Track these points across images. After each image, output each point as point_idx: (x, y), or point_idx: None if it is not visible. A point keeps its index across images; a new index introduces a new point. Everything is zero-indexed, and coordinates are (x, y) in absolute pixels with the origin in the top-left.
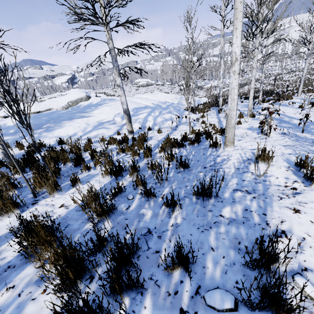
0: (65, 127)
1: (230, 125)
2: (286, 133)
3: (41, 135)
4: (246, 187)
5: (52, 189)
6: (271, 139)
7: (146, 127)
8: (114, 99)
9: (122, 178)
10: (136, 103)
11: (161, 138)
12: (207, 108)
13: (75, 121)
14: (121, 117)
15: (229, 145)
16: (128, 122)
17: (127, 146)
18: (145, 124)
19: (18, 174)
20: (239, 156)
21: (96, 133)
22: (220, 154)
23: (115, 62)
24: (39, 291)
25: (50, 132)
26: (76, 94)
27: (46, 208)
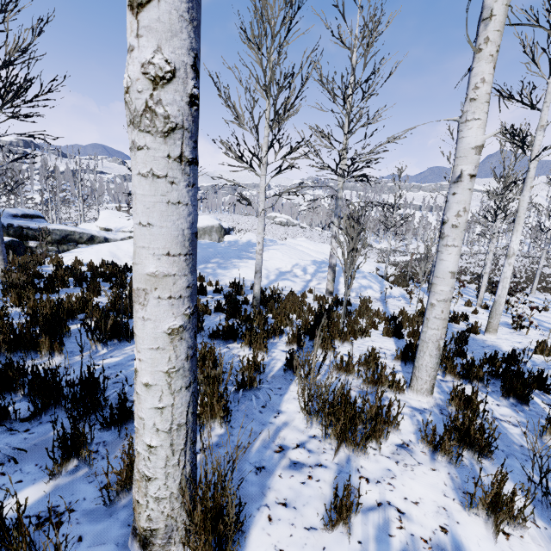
0: (242, 268)
1: (498, 312)
2: (545, 335)
3: (217, 271)
4: (541, 365)
5: (361, 333)
6: (531, 337)
7: (339, 291)
8: (275, 241)
9: (403, 339)
10: (307, 254)
11: (380, 309)
12: (407, 282)
13: (251, 263)
14: (302, 269)
15: (492, 332)
16: (332, 280)
17: (368, 310)
18: (337, 286)
19: (271, 314)
20: (509, 345)
21: (283, 285)
22: (485, 339)
23: (339, 211)
24: (450, 384)
25: (227, 270)
26: (206, 219)
27: (368, 347)
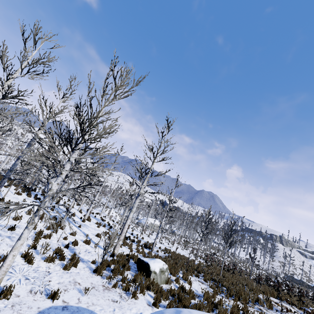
0: None
1: None
2: None
3: None
4: None
5: None
6: None
7: None
8: None
9: None
10: None
11: None
12: None
13: None
14: None
15: None
16: None
17: None
18: None
19: None
20: None
21: None
22: None
23: None
24: None
25: None
26: None
27: None
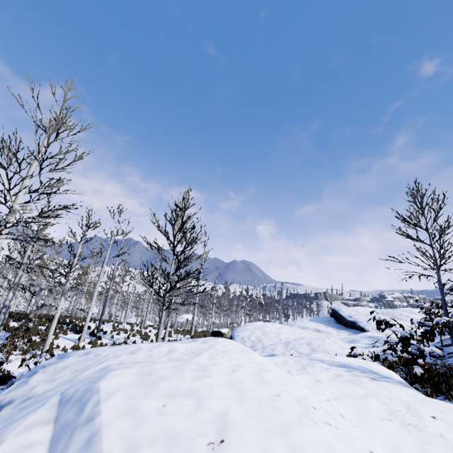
0: None
1: None
2: None
3: None
4: None
5: None
6: None
7: None
8: None
9: None
10: None
11: None
12: None
13: None
14: None
15: None
16: None
17: None
18: None
19: None
20: None
21: None
22: None
23: None
24: None
25: None
26: None
27: None
